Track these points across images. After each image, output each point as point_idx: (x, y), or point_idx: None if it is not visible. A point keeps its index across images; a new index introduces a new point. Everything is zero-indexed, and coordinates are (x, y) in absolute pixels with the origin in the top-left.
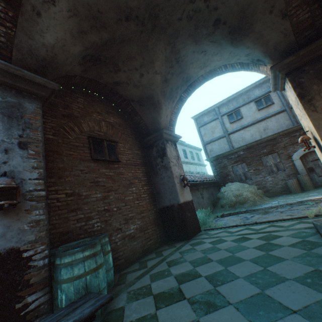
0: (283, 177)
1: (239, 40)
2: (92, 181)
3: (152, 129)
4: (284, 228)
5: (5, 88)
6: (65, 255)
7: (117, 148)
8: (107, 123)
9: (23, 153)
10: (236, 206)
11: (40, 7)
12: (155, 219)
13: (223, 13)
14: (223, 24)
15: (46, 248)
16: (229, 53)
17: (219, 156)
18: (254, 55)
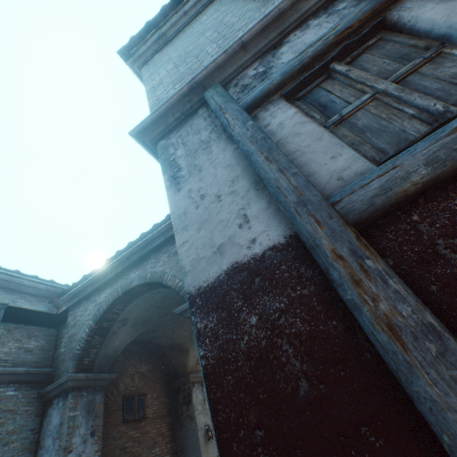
0: None
1: None
2: (122, 447)
3: (180, 371)
4: None
5: (89, 389)
6: None
7: (146, 400)
8: (140, 373)
9: (93, 439)
10: None
11: (117, 329)
12: None
13: None
14: None
15: None
16: None
17: None
18: None
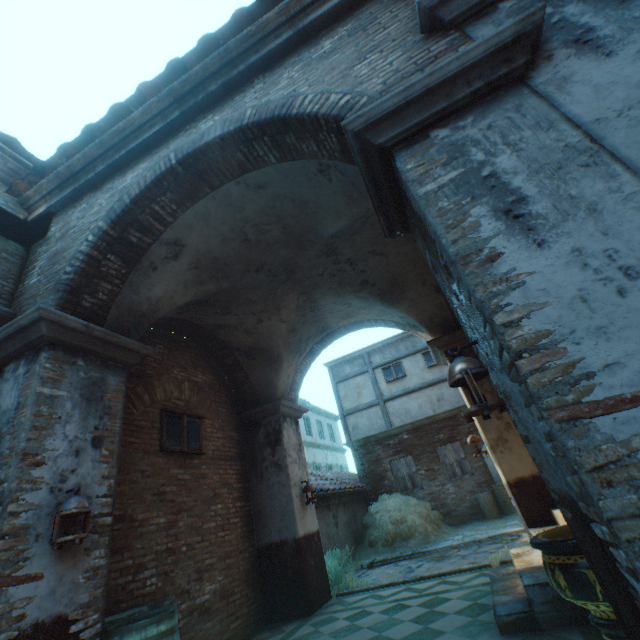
0: (471, 486)
1: (391, 303)
2: (156, 491)
3: (263, 394)
4: (458, 584)
5: (91, 358)
6: (131, 630)
7: (202, 427)
8: (193, 383)
9: (96, 453)
10: (396, 544)
11: (159, 262)
12: (250, 570)
13: (371, 276)
14: (371, 285)
15: (99, 618)
16: (379, 310)
17: (369, 438)
18: (409, 320)
